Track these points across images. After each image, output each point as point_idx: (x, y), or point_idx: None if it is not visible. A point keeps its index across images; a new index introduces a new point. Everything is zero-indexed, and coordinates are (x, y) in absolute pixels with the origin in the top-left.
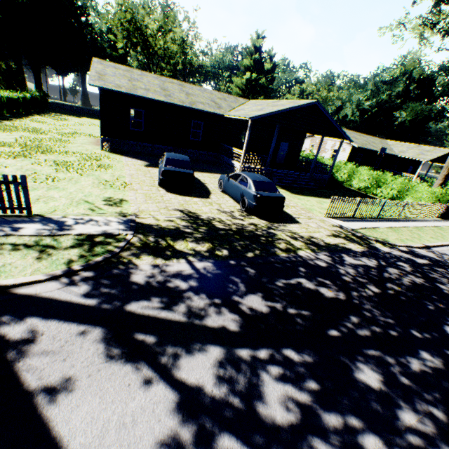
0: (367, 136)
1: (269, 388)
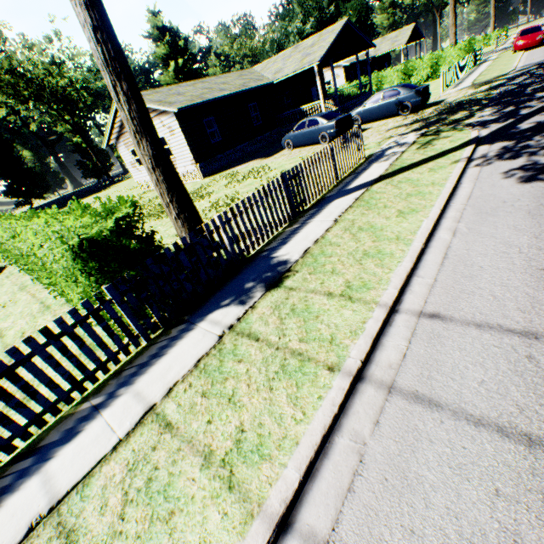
0: None
1: None
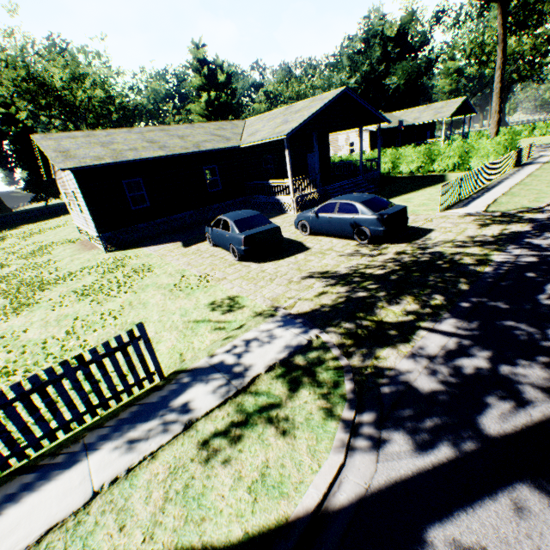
0: None
1: None
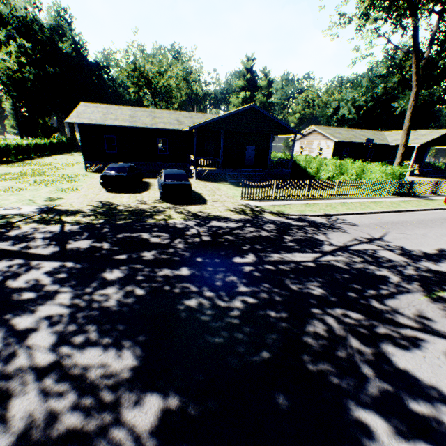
0: (359, 130)
1: (29, 275)
